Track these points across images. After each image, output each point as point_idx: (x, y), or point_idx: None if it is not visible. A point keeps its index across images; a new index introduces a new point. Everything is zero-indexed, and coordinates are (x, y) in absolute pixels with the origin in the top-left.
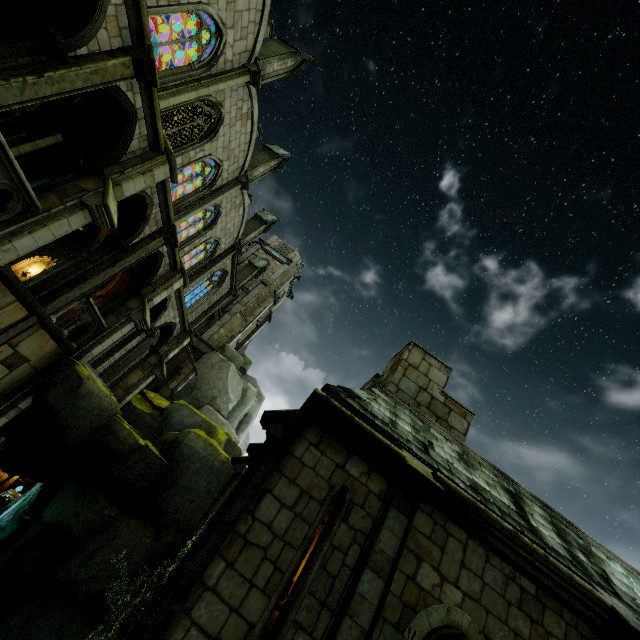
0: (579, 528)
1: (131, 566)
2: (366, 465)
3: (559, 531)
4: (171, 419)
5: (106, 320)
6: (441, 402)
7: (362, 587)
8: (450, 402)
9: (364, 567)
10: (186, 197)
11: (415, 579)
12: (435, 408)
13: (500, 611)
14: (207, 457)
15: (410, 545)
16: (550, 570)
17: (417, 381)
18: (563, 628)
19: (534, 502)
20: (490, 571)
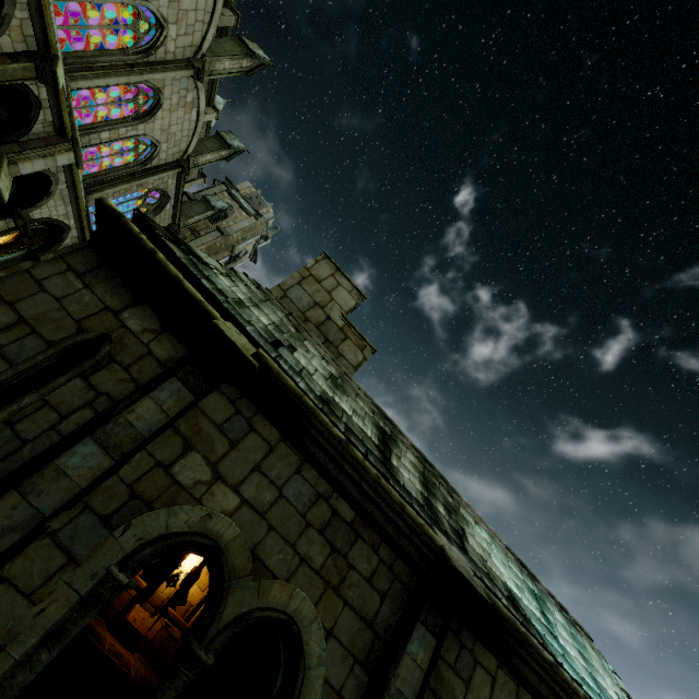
0: (457, 491)
1: None
2: (159, 323)
3: (427, 482)
4: None
5: None
6: (338, 326)
7: (67, 460)
8: (350, 329)
9: (83, 435)
10: (106, 53)
11: (169, 468)
12: (327, 330)
13: (291, 531)
14: None
15: (182, 427)
16: (378, 495)
17: (314, 295)
18: (374, 564)
19: (411, 451)
20: (297, 484)
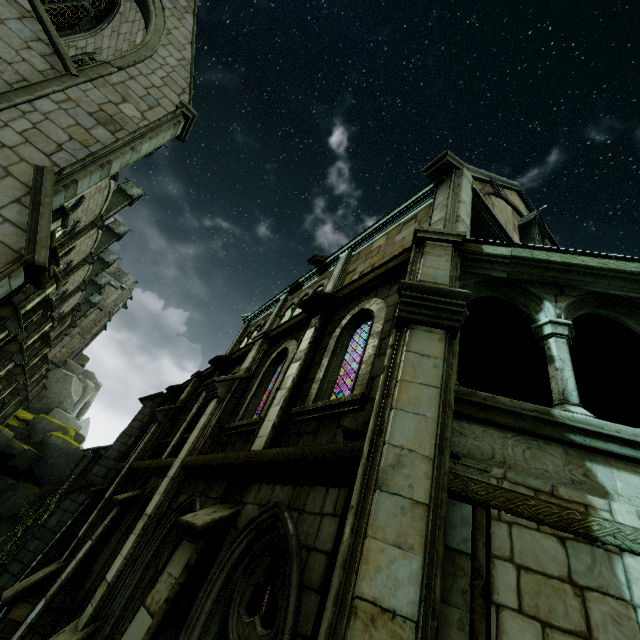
0: None
1: (30, 501)
2: None
3: None
4: (36, 428)
5: (6, 398)
6: None
7: None
8: None
9: None
10: None
11: None
12: None
13: None
14: (65, 447)
15: None
16: None
17: None
18: None
19: None
20: None
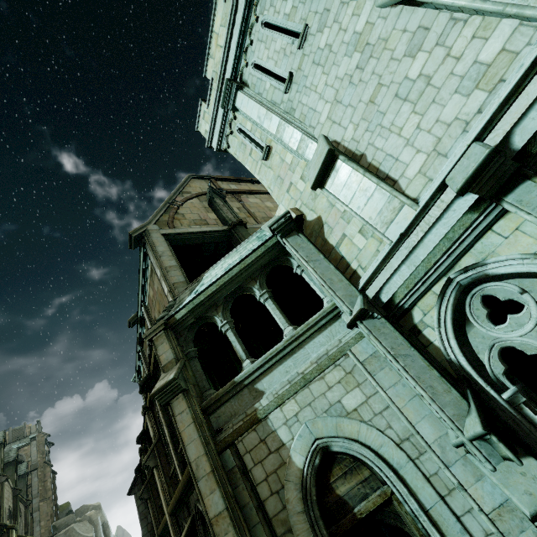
0: None
1: None
2: None
3: None
4: None
5: None
6: None
7: None
8: None
9: None
10: None
11: None
12: None
13: None
14: None
15: None
16: None
17: None
18: None
19: None
20: None
